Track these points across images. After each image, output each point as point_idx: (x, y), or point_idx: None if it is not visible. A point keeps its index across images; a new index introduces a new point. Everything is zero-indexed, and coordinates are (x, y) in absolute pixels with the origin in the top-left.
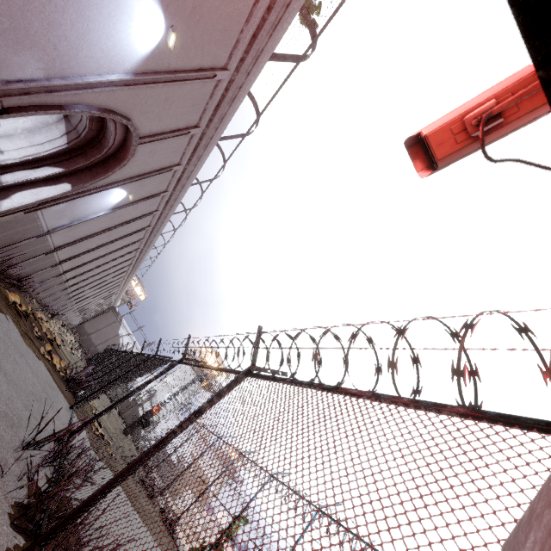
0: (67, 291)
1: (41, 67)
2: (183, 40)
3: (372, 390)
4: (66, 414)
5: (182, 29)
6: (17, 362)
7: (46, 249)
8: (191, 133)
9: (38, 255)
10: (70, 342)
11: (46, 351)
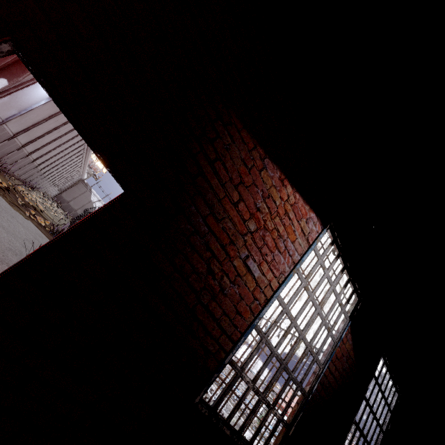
0: (38, 169)
1: None
2: None
3: None
4: None
5: None
6: (10, 221)
7: (7, 136)
8: None
9: (2, 141)
10: (53, 208)
11: (32, 214)
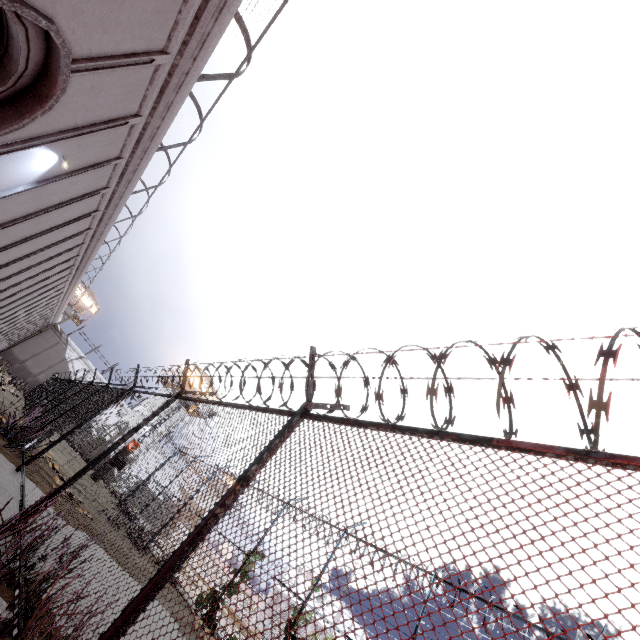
0: None
1: None
2: None
3: (510, 430)
4: (12, 480)
5: None
6: None
7: None
8: (156, 61)
9: None
10: None
11: None
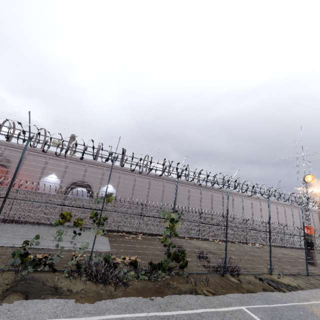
0: None
1: (54, 193)
2: (57, 171)
3: None
4: None
5: (54, 171)
6: None
7: None
8: (87, 167)
9: None
10: None
11: None
